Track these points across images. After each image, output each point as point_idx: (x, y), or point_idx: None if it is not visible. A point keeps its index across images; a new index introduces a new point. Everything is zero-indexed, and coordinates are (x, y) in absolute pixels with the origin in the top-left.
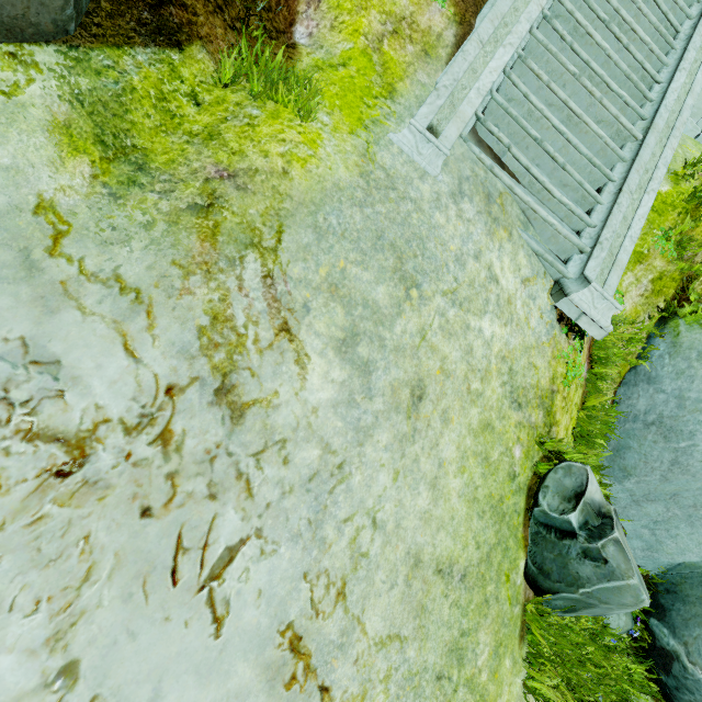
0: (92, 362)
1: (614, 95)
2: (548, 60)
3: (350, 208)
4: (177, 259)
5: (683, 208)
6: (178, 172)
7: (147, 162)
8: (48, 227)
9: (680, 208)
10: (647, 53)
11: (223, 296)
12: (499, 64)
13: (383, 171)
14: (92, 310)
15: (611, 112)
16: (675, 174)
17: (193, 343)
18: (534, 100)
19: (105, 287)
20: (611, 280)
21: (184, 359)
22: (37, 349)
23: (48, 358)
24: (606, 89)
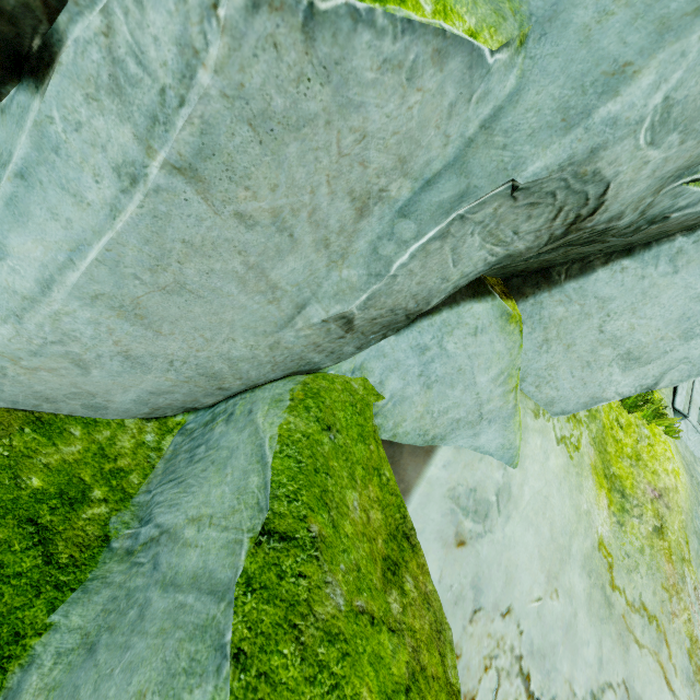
0: (656, 699)
1: None
2: None
3: (698, 508)
4: (662, 582)
5: None
6: (637, 495)
7: (623, 488)
8: (604, 560)
9: None
10: None
11: (688, 615)
12: None
13: (683, 460)
14: (641, 642)
15: None
16: None
17: (689, 668)
18: None
19: (640, 617)
20: None
21: (690, 686)
22: (631, 691)
23: (637, 699)
24: None
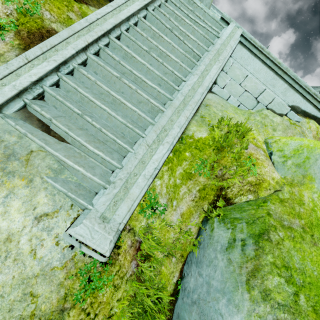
0: None
1: (152, 88)
2: (102, 70)
3: None
4: None
5: (215, 146)
6: None
7: None
8: None
9: (214, 146)
10: (179, 66)
11: None
12: (40, 71)
13: None
14: None
15: (144, 97)
16: (212, 127)
17: None
18: (81, 91)
19: None
20: (120, 209)
21: None
22: None
23: None
24: (146, 84)
